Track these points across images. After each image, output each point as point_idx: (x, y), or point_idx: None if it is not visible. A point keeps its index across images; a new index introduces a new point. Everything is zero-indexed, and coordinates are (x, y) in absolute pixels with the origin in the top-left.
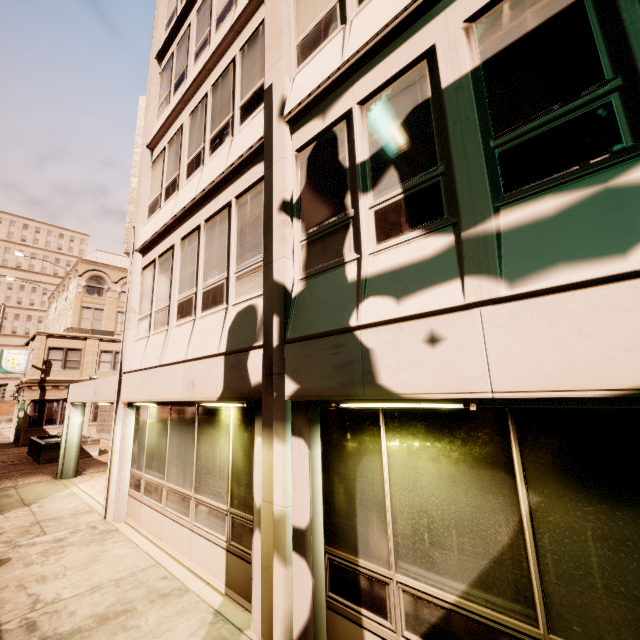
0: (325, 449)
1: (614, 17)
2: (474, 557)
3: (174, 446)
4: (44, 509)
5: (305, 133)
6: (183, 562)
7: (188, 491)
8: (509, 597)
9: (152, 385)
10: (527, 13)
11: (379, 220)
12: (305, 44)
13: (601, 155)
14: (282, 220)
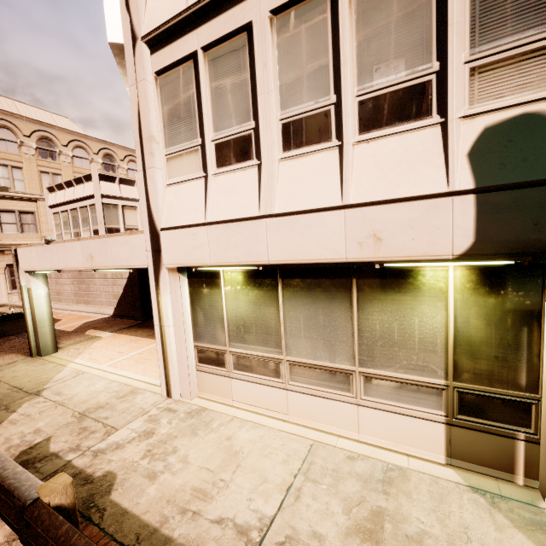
0: None
1: None
2: None
3: (298, 316)
4: (68, 396)
5: None
6: (343, 435)
7: (344, 365)
8: None
9: (251, 243)
10: None
11: None
12: None
13: None
14: None
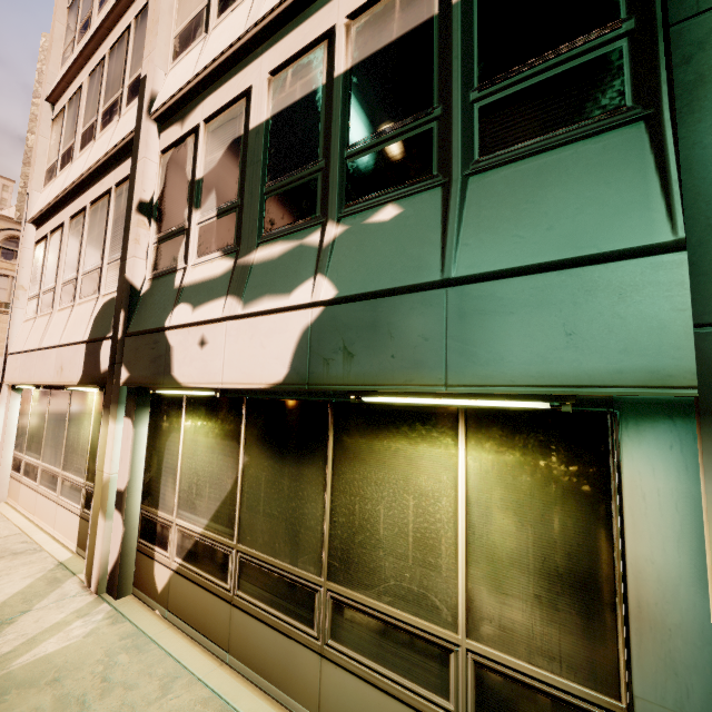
0: (150, 428)
1: (330, 111)
2: (214, 501)
3: (50, 428)
4: None
5: (169, 136)
6: (49, 531)
7: (58, 469)
8: (225, 524)
9: (31, 368)
10: (298, 84)
11: (201, 237)
12: (180, 39)
13: (306, 218)
14: (137, 220)
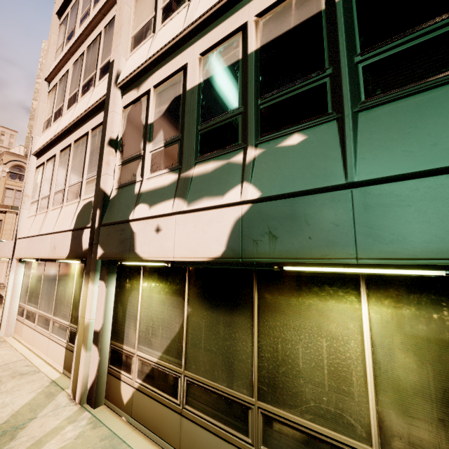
0: (117, 288)
1: (246, 75)
2: (166, 339)
3: (45, 287)
4: None
5: (129, 97)
6: (43, 358)
7: (50, 315)
8: (175, 356)
9: (33, 247)
10: (221, 60)
11: (153, 160)
12: (135, 38)
13: (231, 145)
14: (108, 151)
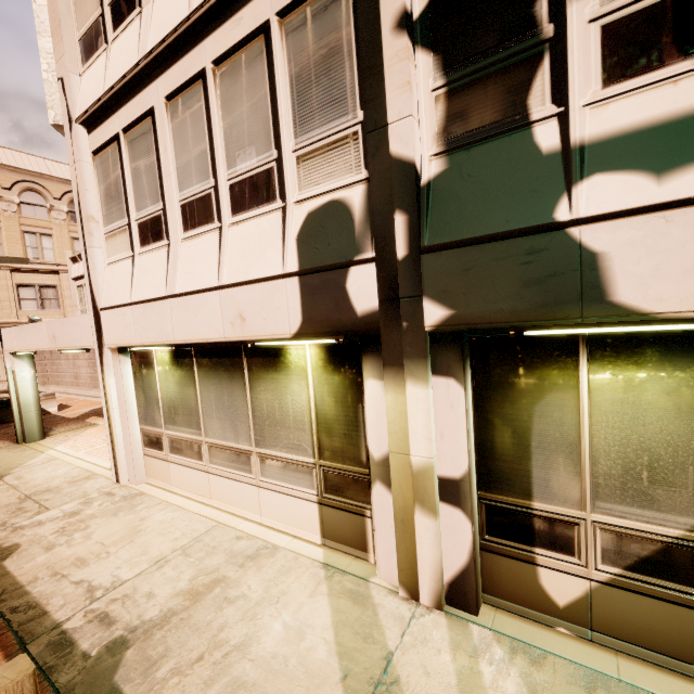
0: (479, 388)
1: None
2: None
3: (210, 397)
4: (26, 481)
5: None
6: (250, 518)
7: (245, 446)
8: None
9: (162, 323)
10: None
11: (611, 42)
12: None
13: None
14: (405, 47)
